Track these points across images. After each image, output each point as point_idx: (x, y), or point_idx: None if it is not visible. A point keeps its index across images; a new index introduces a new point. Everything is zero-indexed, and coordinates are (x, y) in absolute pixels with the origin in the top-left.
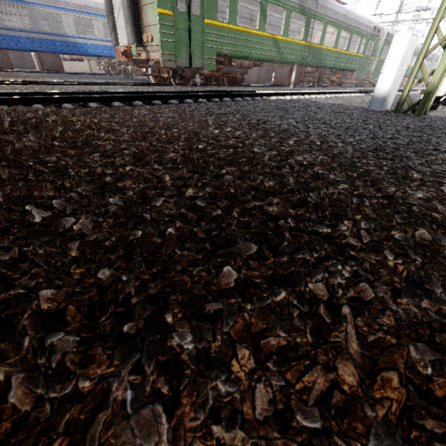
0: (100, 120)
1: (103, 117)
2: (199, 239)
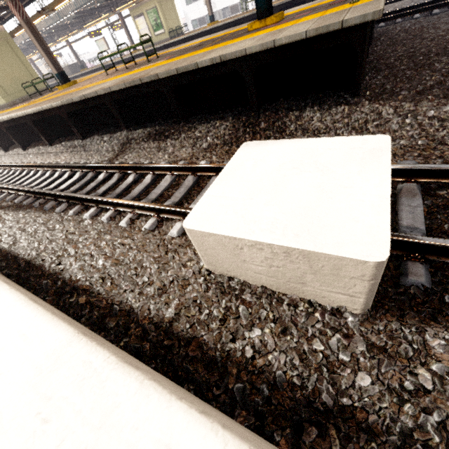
0: (438, 23)
1: (443, 20)
2: (422, 55)
